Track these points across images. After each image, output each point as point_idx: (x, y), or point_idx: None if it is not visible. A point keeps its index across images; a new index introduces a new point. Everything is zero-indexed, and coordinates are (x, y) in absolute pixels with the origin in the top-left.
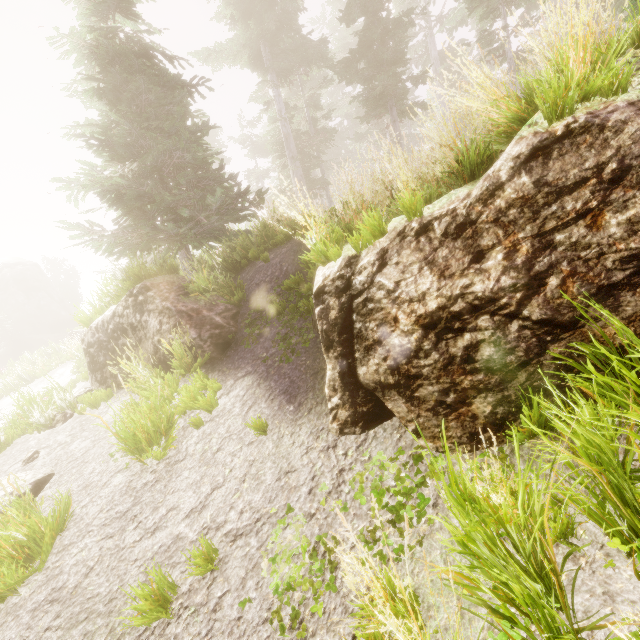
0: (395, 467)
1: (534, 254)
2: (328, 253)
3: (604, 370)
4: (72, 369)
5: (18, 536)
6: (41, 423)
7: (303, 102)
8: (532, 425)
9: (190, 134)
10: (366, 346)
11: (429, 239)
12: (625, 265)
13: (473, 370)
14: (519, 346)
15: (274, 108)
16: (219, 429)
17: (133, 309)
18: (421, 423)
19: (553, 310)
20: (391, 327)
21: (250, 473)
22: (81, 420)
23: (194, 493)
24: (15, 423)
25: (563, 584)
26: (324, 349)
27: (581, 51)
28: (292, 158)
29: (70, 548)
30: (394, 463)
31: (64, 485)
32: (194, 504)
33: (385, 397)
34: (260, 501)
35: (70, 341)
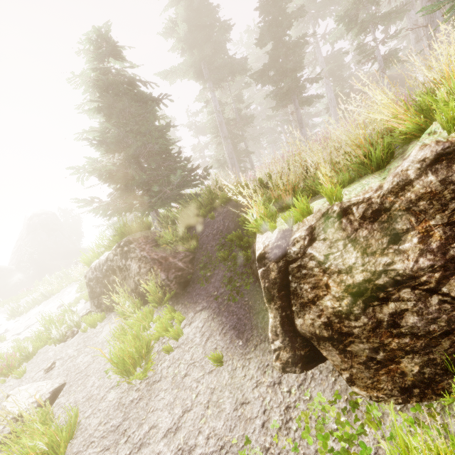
0: (334, 410)
1: (447, 240)
2: (266, 226)
3: None
4: (77, 289)
5: (41, 446)
6: (57, 338)
7: (231, 99)
8: None
9: (158, 131)
10: (301, 303)
11: (349, 221)
12: None
13: (399, 334)
14: (440, 317)
15: (211, 105)
16: (185, 356)
17: (120, 256)
18: (354, 373)
19: None
20: (323, 291)
21: (212, 400)
22: (84, 337)
23: (169, 414)
24: (39, 337)
25: None
26: (266, 301)
27: None
28: (224, 137)
29: None
30: (333, 406)
31: (73, 395)
32: (170, 424)
33: (320, 346)
34: (222, 429)
35: (75, 267)
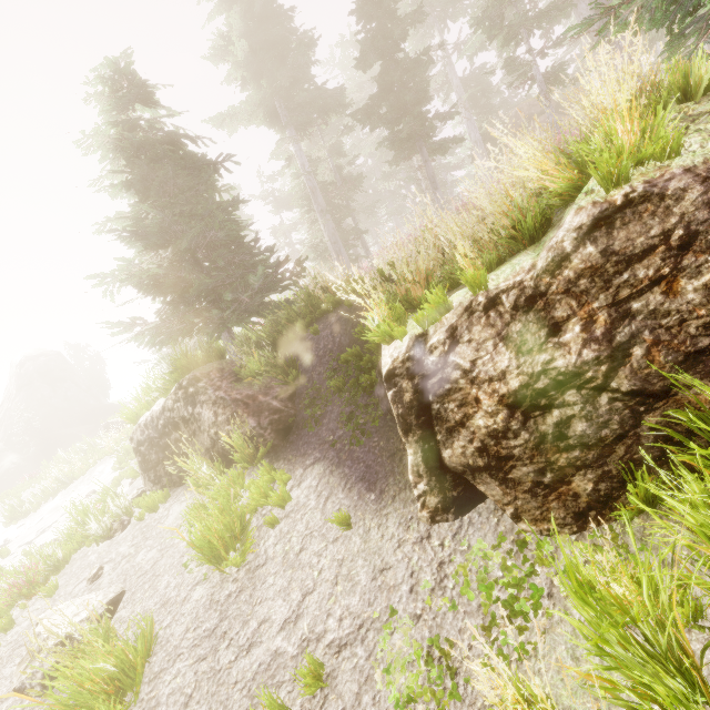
0: (499, 555)
1: (613, 325)
2: (392, 333)
3: (706, 438)
4: (113, 466)
5: (109, 668)
6: (99, 534)
7: (325, 152)
8: (641, 504)
9: (221, 211)
10: (448, 428)
11: (499, 313)
12: (709, 331)
13: (567, 447)
14: (612, 419)
15: (296, 163)
16: (297, 526)
17: (184, 402)
18: (519, 506)
19: (642, 380)
20: (473, 408)
21: (341, 574)
22: (141, 527)
23: (284, 601)
24: (70, 537)
25: (706, 679)
26: (402, 433)
27: (628, 123)
28: (321, 212)
29: (162, 675)
30: (497, 551)
31: (139, 604)
32: (287, 614)
33: (476, 480)
34: (359, 605)
35: (105, 433)
